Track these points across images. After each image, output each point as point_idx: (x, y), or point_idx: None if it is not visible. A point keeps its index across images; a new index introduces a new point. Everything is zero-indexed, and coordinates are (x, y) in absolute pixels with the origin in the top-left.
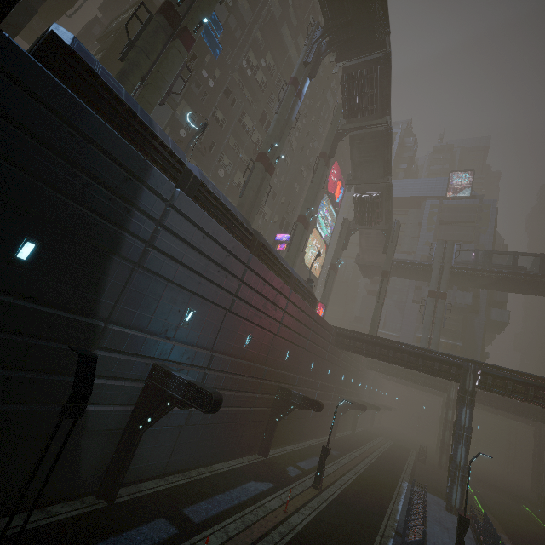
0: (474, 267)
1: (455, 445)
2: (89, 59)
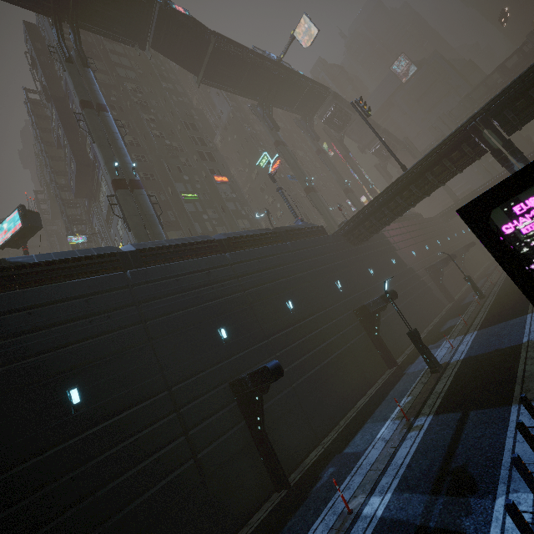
0: (468, 112)
1: None
2: None
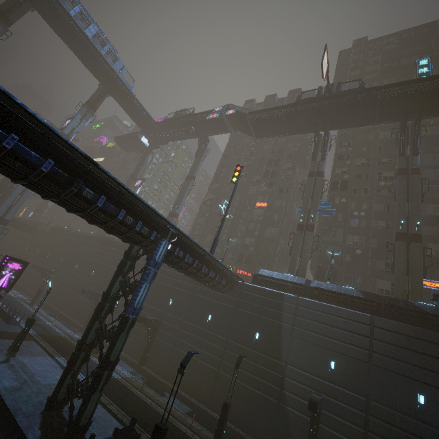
0: None
1: None
2: (264, 272)
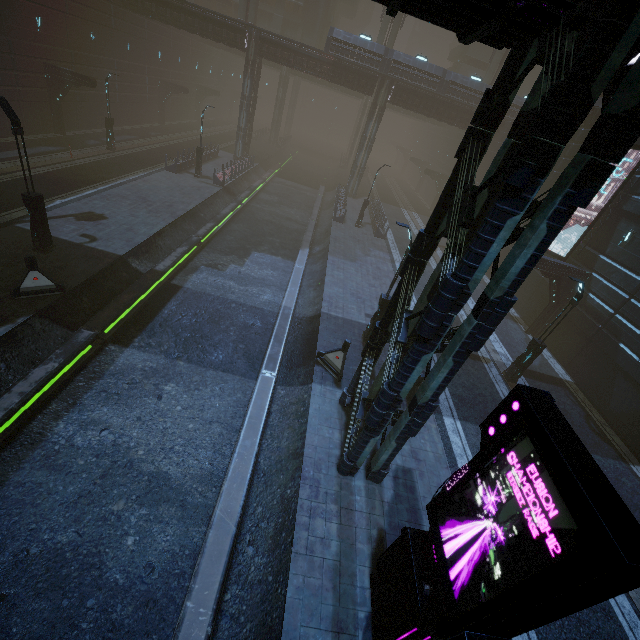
0: None
1: (240, 113)
2: None
